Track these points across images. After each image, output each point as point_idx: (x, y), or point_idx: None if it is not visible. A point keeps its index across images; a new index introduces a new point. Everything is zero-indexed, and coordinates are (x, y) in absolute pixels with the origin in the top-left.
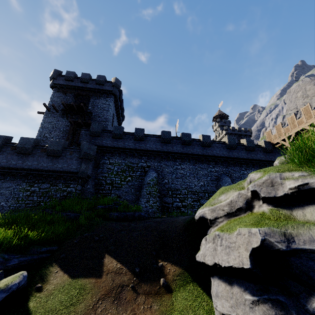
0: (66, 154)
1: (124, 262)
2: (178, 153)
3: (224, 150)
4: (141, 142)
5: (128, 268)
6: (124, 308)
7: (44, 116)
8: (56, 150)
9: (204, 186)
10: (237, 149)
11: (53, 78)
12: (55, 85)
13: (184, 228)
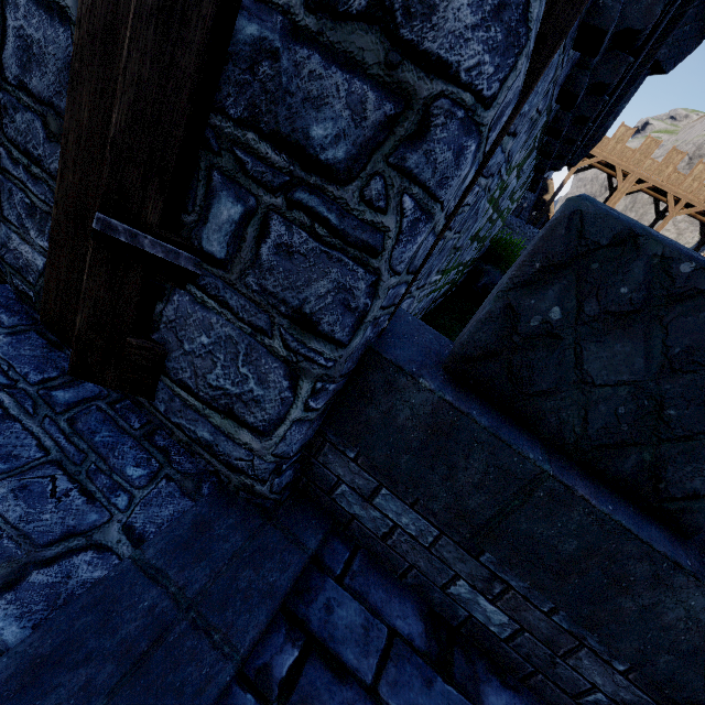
0: None
1: None
2: None
3: None
4: None
5: None
6: None
7: None
8: None
9: None
10: None
11: None
12: None
13: None
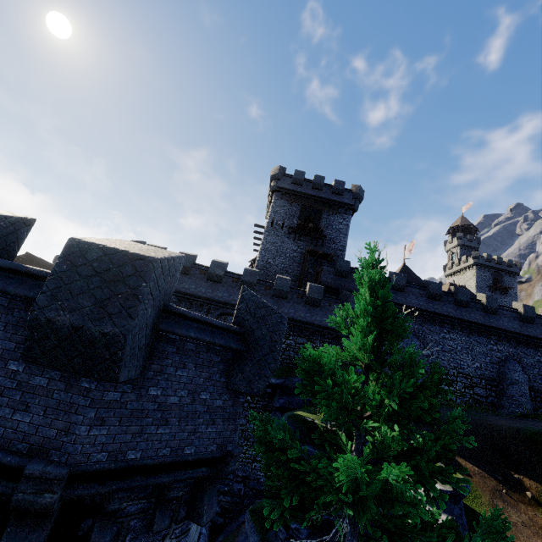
0: (324, 304)
1: (477, 465)
2: (449, 316)
3: (515, 322)
4: (399, 293)
5: (487, 474)
6: (517, 510)
7: (266, 233)
8: (317, 299)
9: (480, 369)
10: (534, 324)
11: (277, 179)
12: (279, 189)
13: (527, 442)
